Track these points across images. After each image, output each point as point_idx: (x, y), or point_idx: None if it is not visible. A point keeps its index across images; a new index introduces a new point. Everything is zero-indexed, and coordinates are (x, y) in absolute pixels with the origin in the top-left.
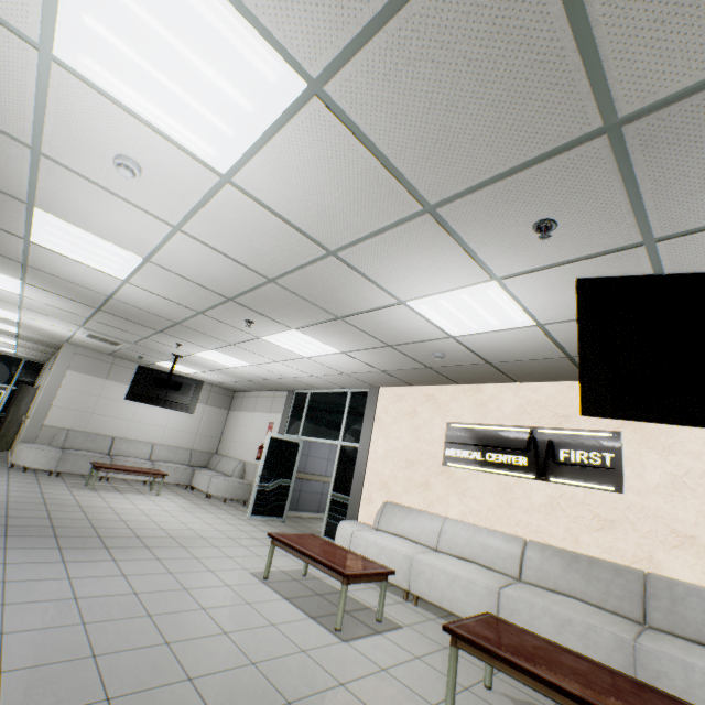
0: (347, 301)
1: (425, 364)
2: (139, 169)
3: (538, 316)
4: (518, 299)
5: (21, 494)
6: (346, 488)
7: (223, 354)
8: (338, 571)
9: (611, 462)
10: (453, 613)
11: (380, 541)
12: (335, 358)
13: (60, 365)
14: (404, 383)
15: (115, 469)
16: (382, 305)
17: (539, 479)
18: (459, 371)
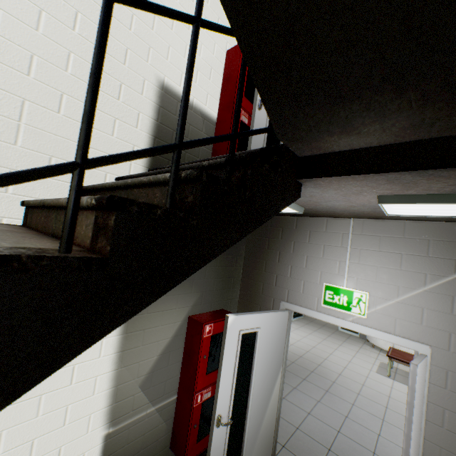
0: None
1: None
2: None
3: None
4: None
5: None
6: None
7: None
8: None
9: None
10: None
11: None
12: None
13: None
14: None
15: None
16: None
17: None
18: None
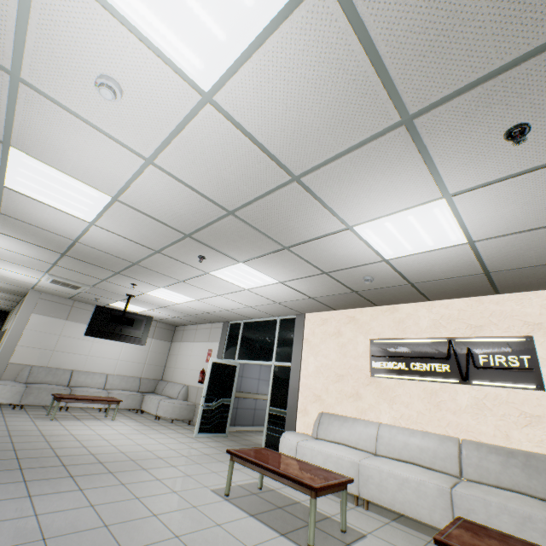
0: (297, 230)
1: (353, 288)
2: (120, 90)
3: (472, 233)
4: (459, 216)
5: None
6: (282, 403)
7: (171, 291)
8: (306, 484)
9: (529, 363)
10: (401, 514)
11: (325, 449)
12: (272, 288)
13: (25, 309)
14: (328, 308)
15: (74, 399)
16: (330, 232)
17: (462, 383)
18: (381, 293)
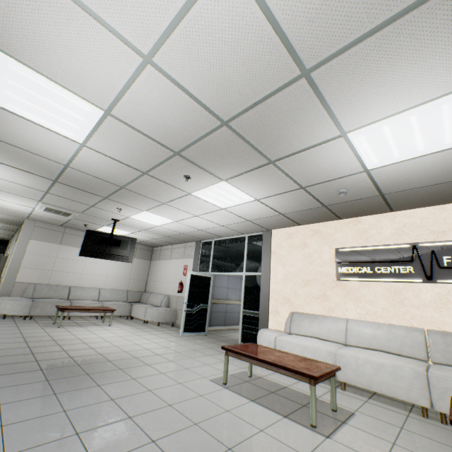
0: (289, 140)
1: (324, 202)
2: None
3: None
4: None
5: (4, 336)
6: (254, 306)
7: (153, 214)
8: (305, 374)
9: None
10: (373, 392)
11: (302, 342)
12: (247, 206)
13: (23, 236)
14: (294, 224)
15: (76, 309)
16: (321, 141)
17: (426, 282)
18: (349, 207)
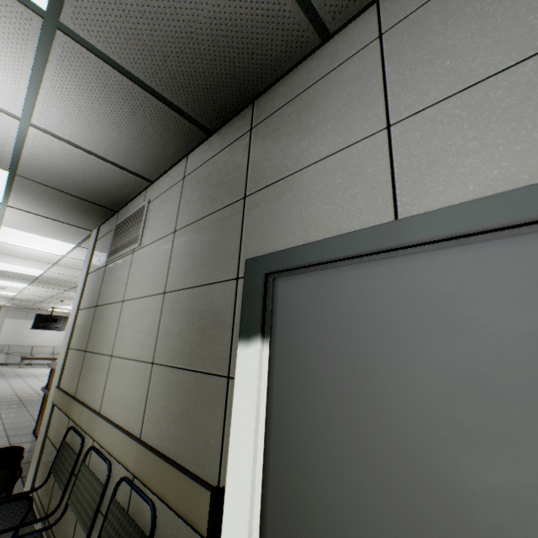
0: None
1: None
2: (7, 287)
3: None
4: None
5: None
6: None
7: (69, 306)
8: None
9: None
10: None
11: None
12: None
13: (1, 316)
14: None
15: (31, 358)
16: None
17: None
18: None
